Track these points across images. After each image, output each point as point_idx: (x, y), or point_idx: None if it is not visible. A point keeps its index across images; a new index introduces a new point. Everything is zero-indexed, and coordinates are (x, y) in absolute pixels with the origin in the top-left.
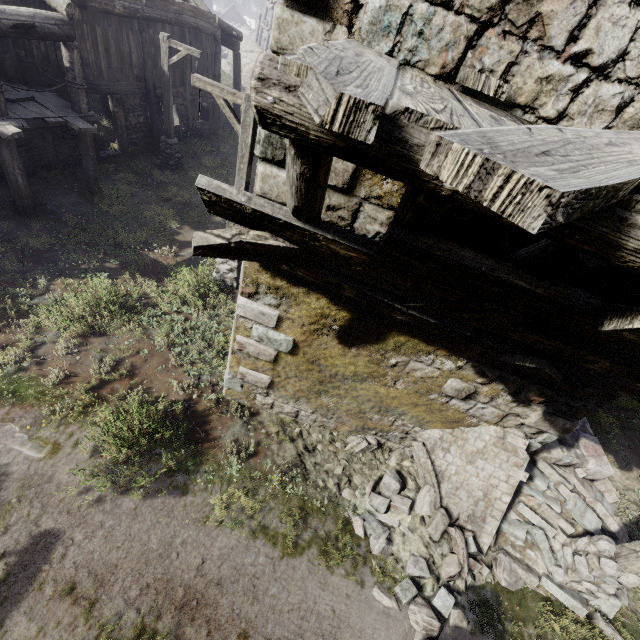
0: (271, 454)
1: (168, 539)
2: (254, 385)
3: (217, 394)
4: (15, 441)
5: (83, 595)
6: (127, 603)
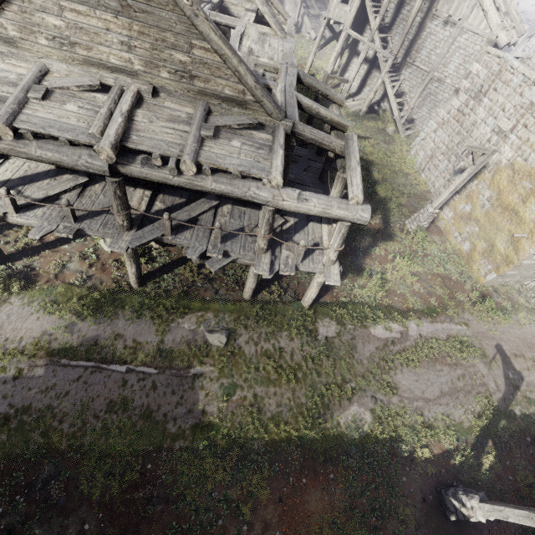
0: (512, 298)
1: (520, 334)
2: (504, 276)
3: (477, 284)
4: (457, 326)
5: (520, 355)
6: (530, 352)
